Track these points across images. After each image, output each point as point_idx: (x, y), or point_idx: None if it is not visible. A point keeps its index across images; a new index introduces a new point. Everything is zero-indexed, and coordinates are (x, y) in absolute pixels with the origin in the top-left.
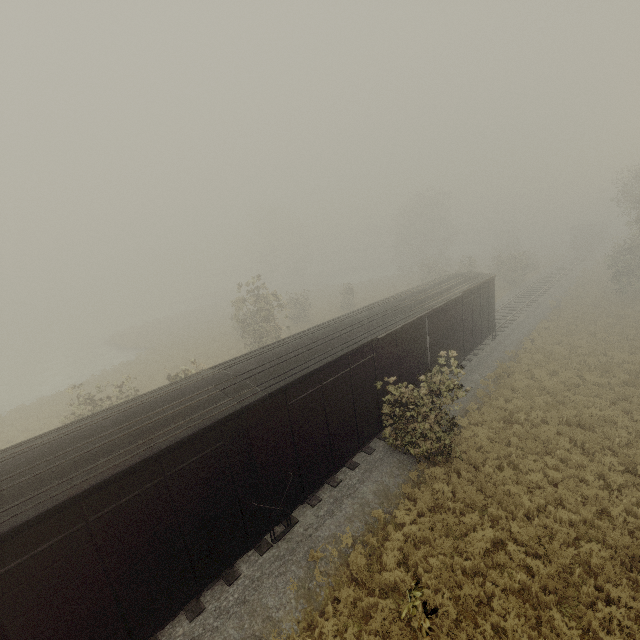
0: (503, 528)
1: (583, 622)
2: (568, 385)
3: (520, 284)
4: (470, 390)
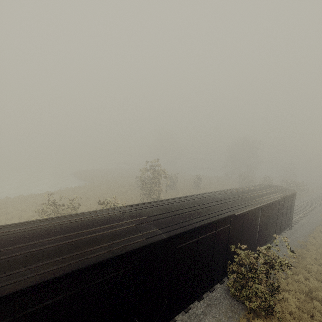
0: None
1: None
2: None
3: (297, 199)
4: None
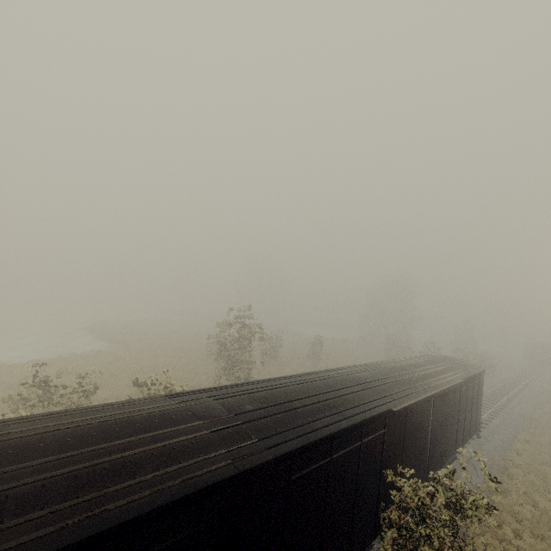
0: None
1: None
2: None
3: None
4: None
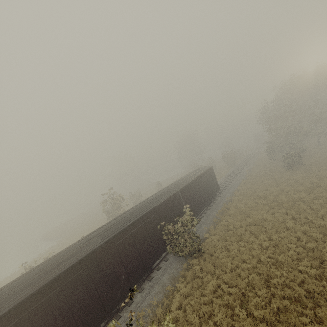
0: (222, 279)
1: (248, 309)
2: (251, 207)
3: (236, 164)
4: (211, 220)
